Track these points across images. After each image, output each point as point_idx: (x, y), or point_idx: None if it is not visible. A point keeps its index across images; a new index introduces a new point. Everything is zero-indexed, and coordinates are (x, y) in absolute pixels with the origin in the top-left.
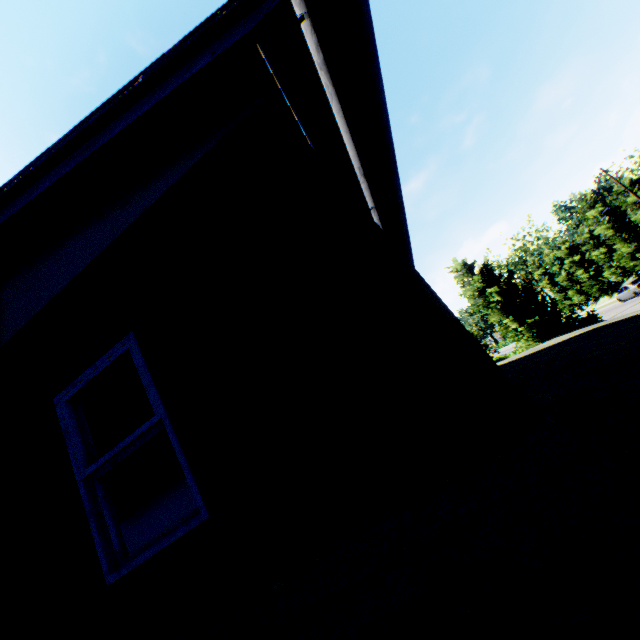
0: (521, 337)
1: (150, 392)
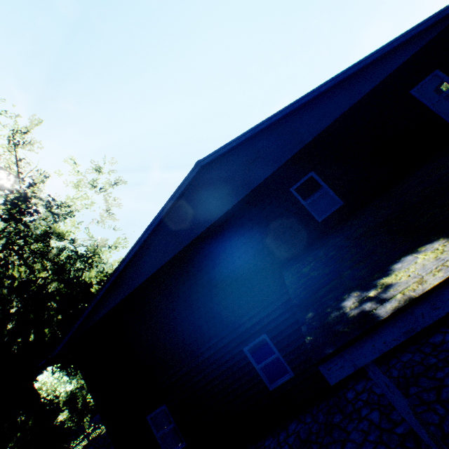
0: None
1: None
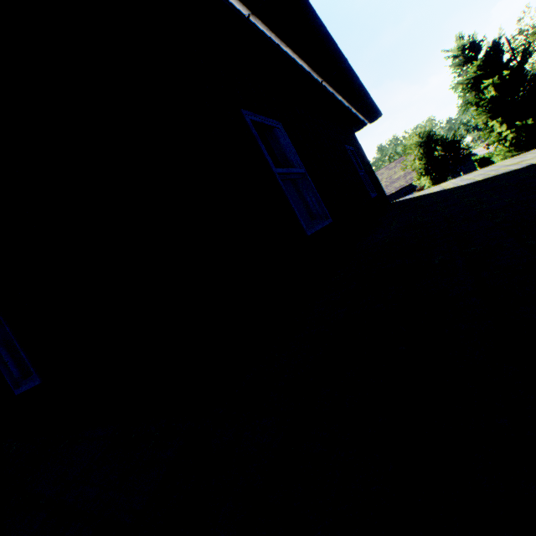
0: (503, 143)
1: None
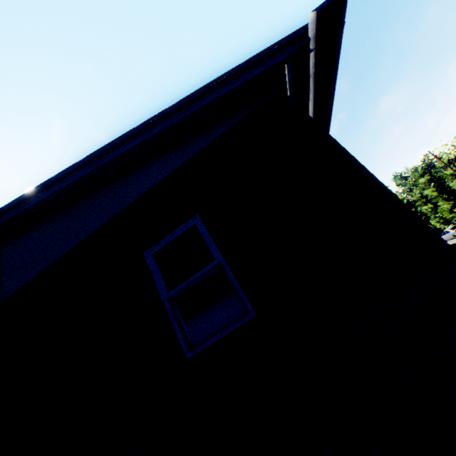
0: None
1: (211, 247)
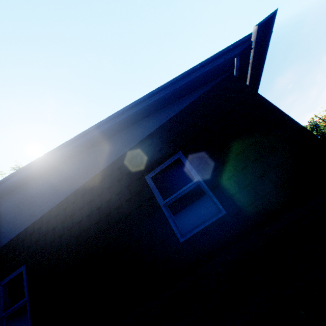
0: None
1: (192, 171)
